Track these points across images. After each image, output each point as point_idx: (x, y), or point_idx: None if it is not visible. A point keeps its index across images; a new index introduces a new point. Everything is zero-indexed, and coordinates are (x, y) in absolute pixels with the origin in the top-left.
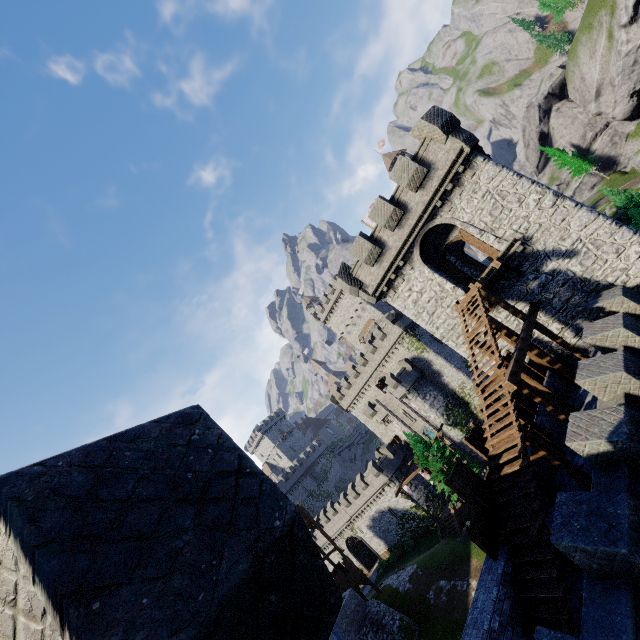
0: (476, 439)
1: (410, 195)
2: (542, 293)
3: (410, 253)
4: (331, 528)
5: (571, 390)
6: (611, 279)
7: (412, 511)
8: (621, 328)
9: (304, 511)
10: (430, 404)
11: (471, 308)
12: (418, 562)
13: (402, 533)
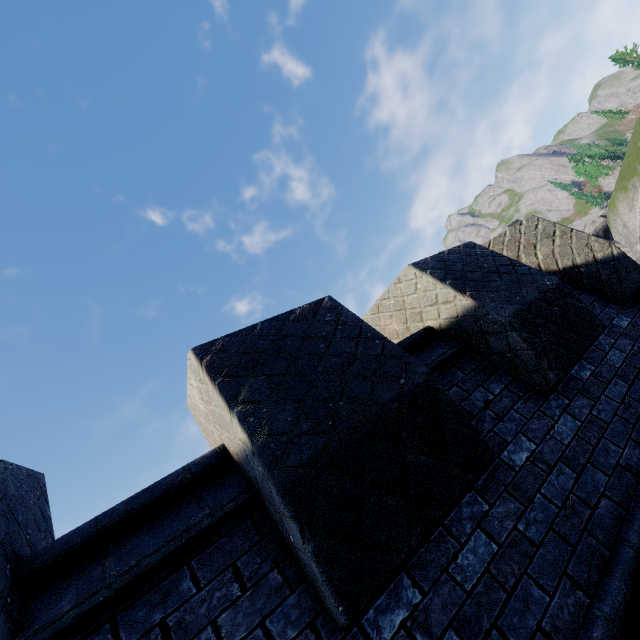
0: None
1: None
2: None
3: None
4: None
5: None
6: None
7: None
8: None
9: None
10: None
11: None
12: None
13: None
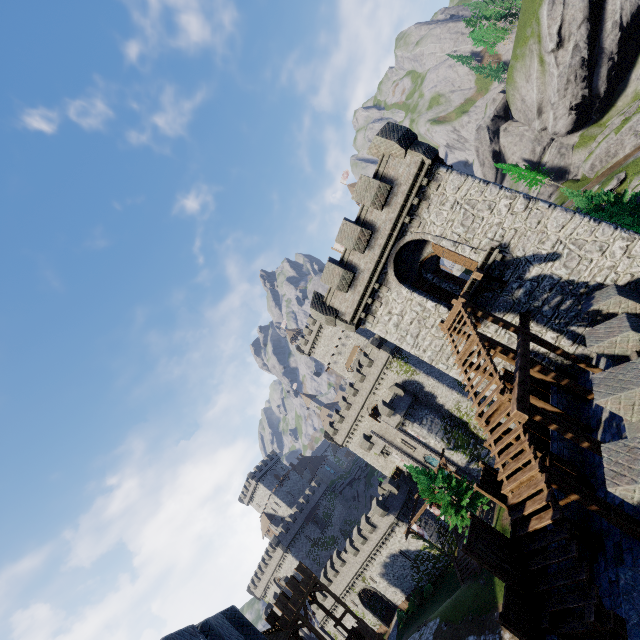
0: (489, 483)
1: (376, 214)
2: (530, 301)
3: (384, 274)
4: (341, 582)
5: (581, 405)
6: (600, 279)
7: (425, 551)
8: (630, 331)
9: (307, 570)
10: (428, 429)
11: (457, 325)
12: (440, 615)
13: (418, 577)
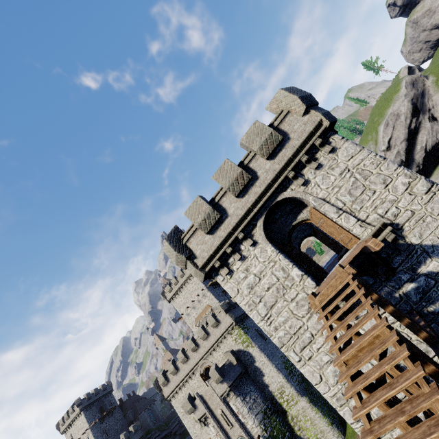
0: None
1: (260, 162)
2: (422, 302)
3: (252, 226)
4: None
5: None
6: None
7: None
8: None
9: None
10: (249, 407)
11: None
12: None
13: None
